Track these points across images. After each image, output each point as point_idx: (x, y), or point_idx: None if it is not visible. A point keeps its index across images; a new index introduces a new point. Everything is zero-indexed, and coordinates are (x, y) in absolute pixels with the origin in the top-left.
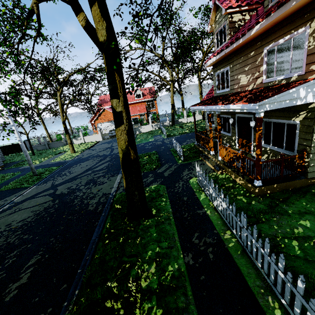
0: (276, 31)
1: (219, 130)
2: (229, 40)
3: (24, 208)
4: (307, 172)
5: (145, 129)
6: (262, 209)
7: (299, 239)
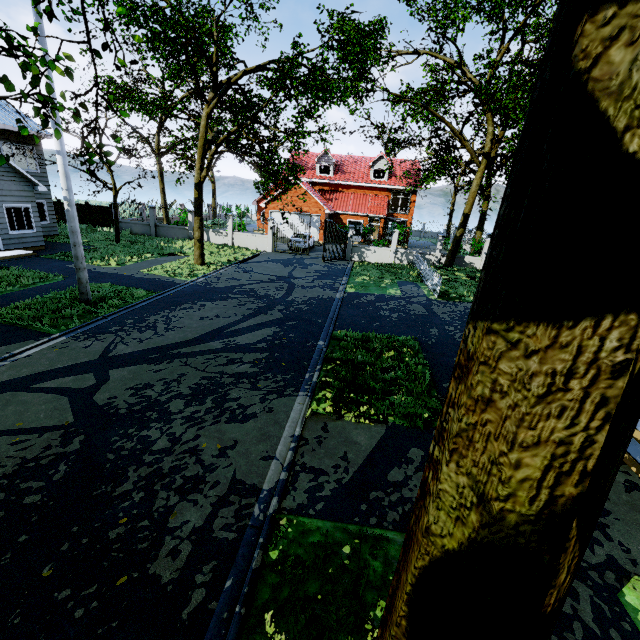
0: None
1: None
2: None
3: None
4: None
5: (378, 255)
6: None
7: None
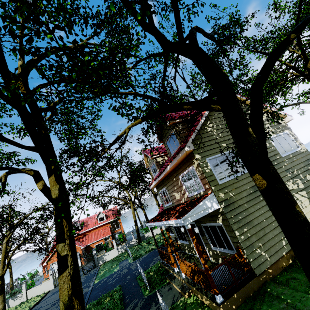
0: (180, 167)
1: (171, 243)
2: (159, 172)
3: None
4: (253, 268)
5: (110, 255)
6: None
7: None
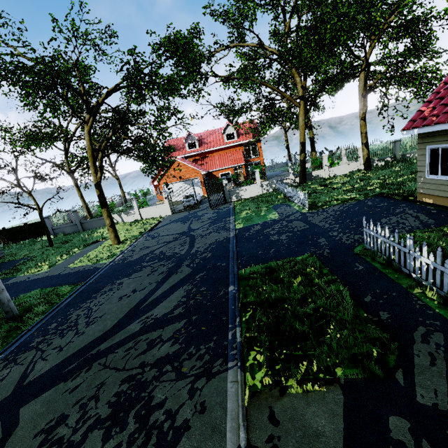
0: None
1: None
2: None
3: None
4: None
5: (249, 192)
6: None
7: None
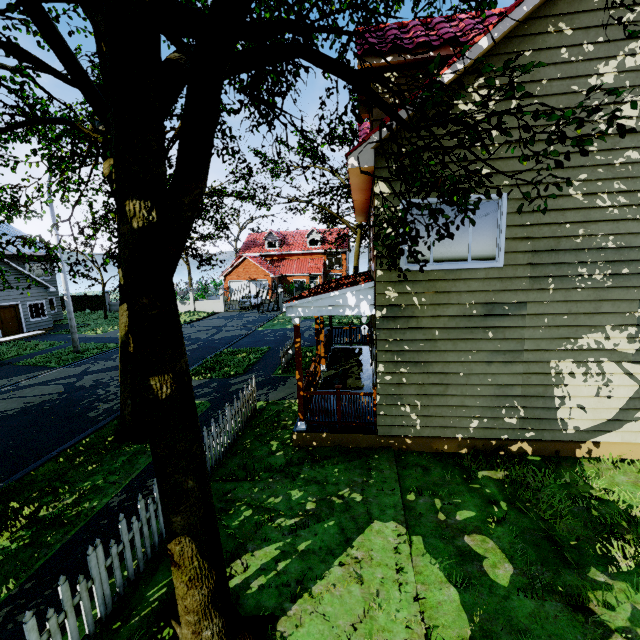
0: (371, 200)
1: (316, 331)
2: None
3: (20, 397)
4: (377, 423)
5: None
6: (275, 465)
7: (256, 509)
